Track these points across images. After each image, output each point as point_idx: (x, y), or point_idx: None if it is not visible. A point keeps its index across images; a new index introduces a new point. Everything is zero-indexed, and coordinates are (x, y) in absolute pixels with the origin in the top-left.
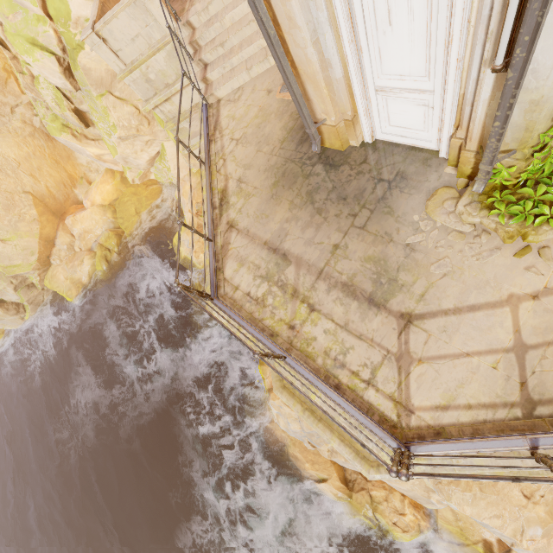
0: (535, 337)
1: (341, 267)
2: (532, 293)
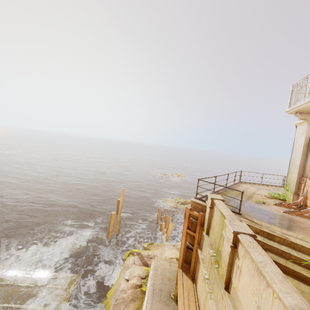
0: (248, 189)
1: (278, 191)
2: (256, 191)
